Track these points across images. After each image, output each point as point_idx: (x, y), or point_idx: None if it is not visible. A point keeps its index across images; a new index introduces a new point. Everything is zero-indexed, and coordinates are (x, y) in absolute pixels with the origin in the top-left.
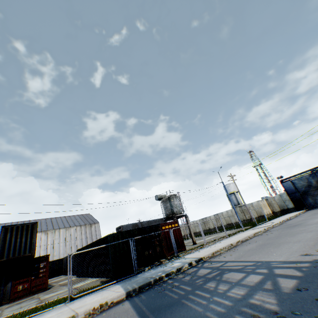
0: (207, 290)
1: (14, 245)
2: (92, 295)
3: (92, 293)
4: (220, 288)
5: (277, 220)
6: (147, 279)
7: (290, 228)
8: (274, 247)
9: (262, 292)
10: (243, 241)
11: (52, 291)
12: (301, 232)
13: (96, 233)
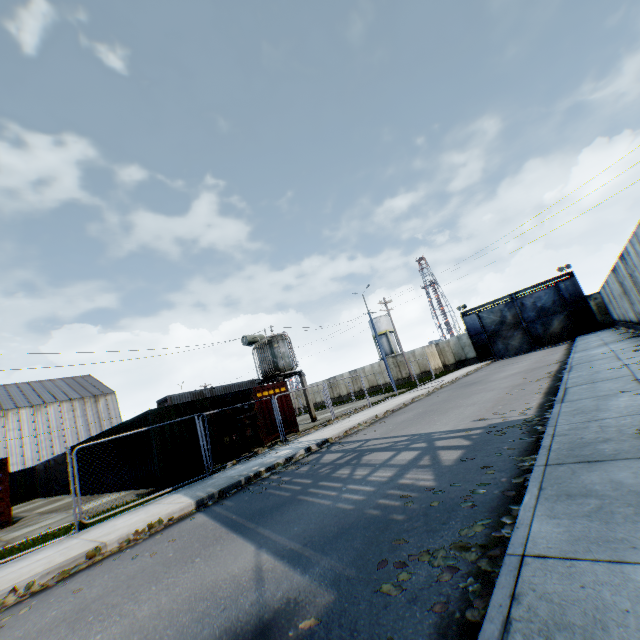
0: (338, 480)
1: None
2: (126, 516)
3: (125, 513)
4: (358, 474)
5: (448, 378)
6: (233, 479)
7: (466, 387)
8: (439, 414)
9: (416, 470)
10: (395, 410)
11: (27, 525)
12: (480, 392)
13: (111, 414)
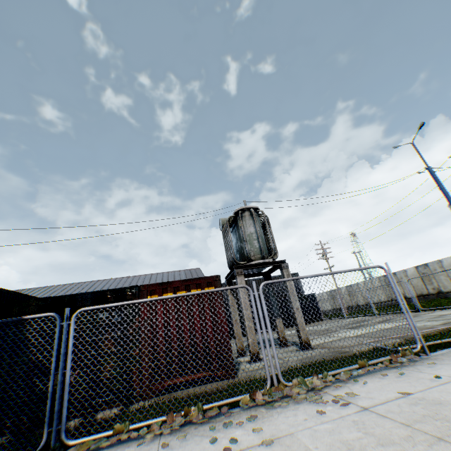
0: None
1: None
2: None
3: None
4: None
5: None
6: None
7: None
8: None
9: None
10: None
11: None
12: None
13: None
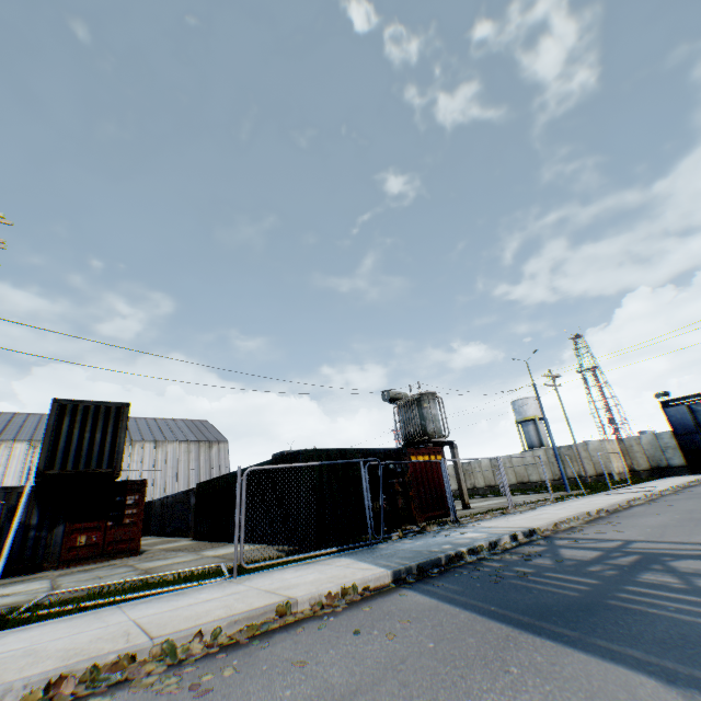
0: (670, 589)
1: (76, 444)
2: (290, 571)
3: (285, 567)
4: None
5: (658, 485)
6: (426, 554)
7: None
8: None
9: None
10: (610, 511)
11: (156, 558)
12: None
13: (220, 462)
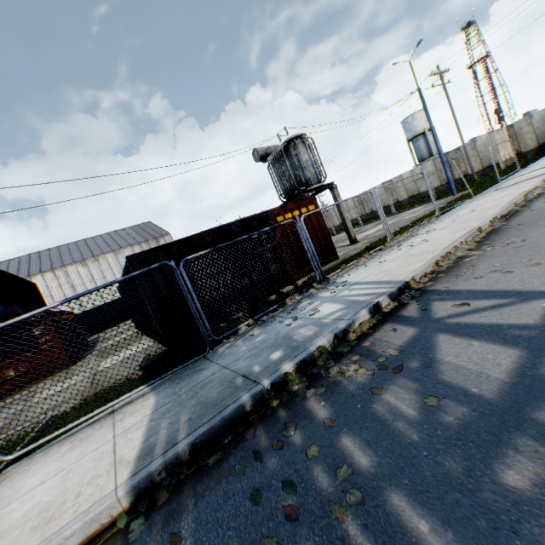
0: None
1: None
2: (60, 454)
3: (78, 431)
4: None
5: None
6: (229, 395)
7: None
8: None
9: None
10: (505, 216)
11: (69, 375)
12: None
13: None
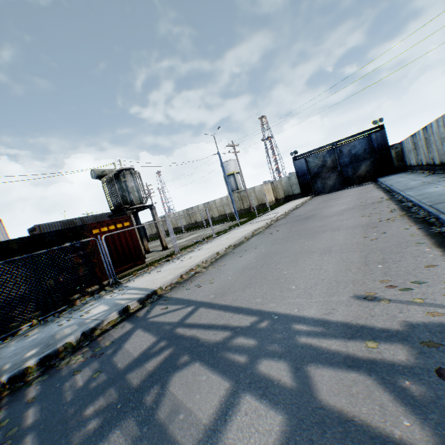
0: None
1: None
2: None
3: None
4: None
5: (281, 210)
6: None
7: (303, 222)
8: (288, 263)
9: None
10: (237, 245)
11: None
12: (324, 230)
13: None
